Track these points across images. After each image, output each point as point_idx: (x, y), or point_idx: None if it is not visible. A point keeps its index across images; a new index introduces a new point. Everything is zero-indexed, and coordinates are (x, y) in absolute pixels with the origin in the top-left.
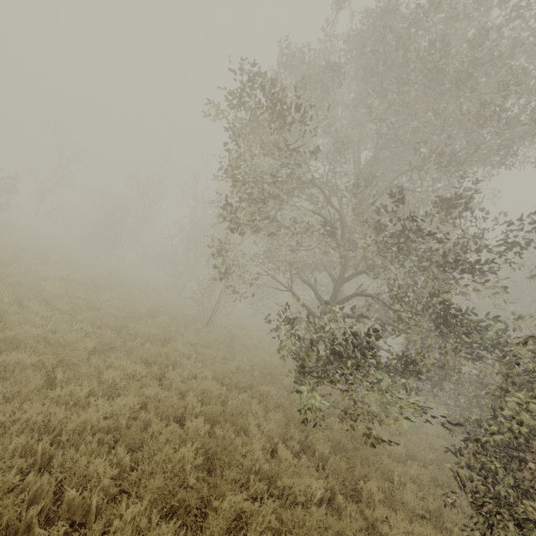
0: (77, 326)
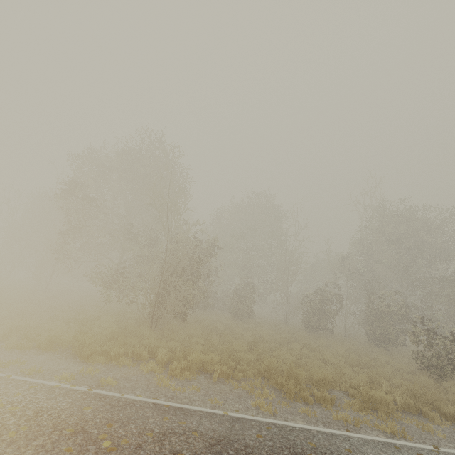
0: None
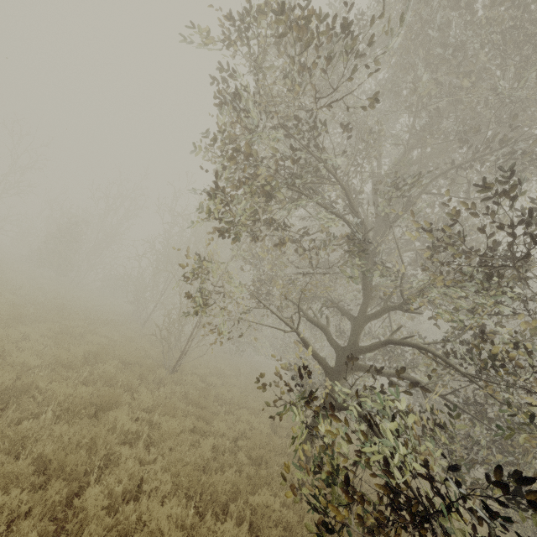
0: None
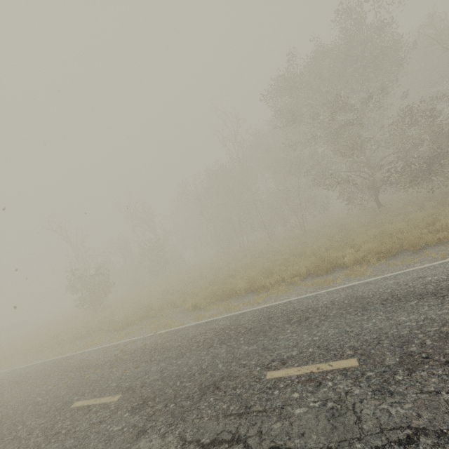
0: (338, 236)
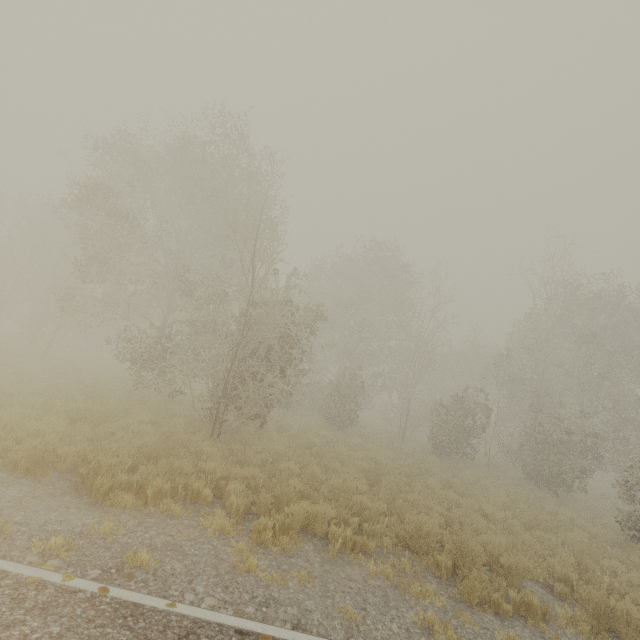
0: None
